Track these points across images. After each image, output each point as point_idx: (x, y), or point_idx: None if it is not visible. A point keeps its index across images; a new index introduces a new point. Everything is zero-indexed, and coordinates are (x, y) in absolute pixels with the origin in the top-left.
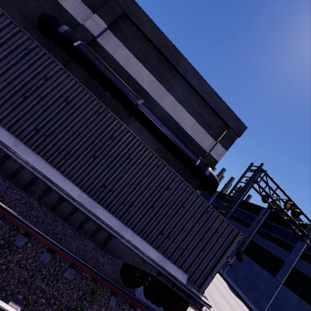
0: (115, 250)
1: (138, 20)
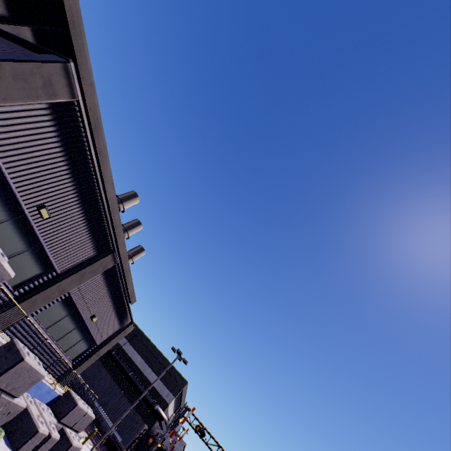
0: (102, 425)
1: (141, 336)
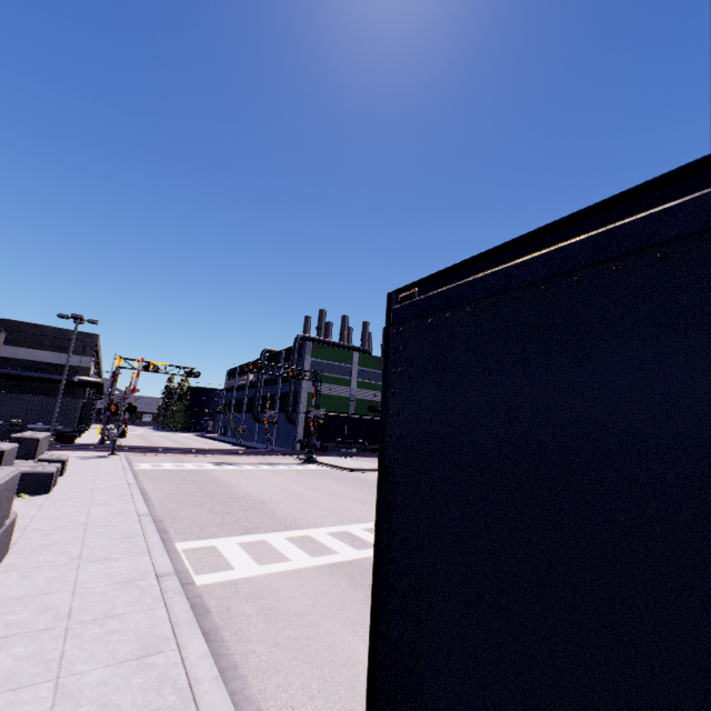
0: None
1: None
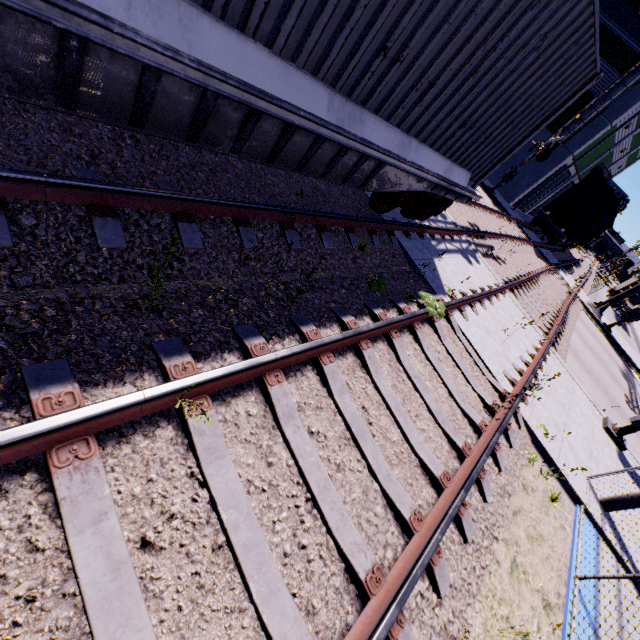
0: (382, 182)
1: None
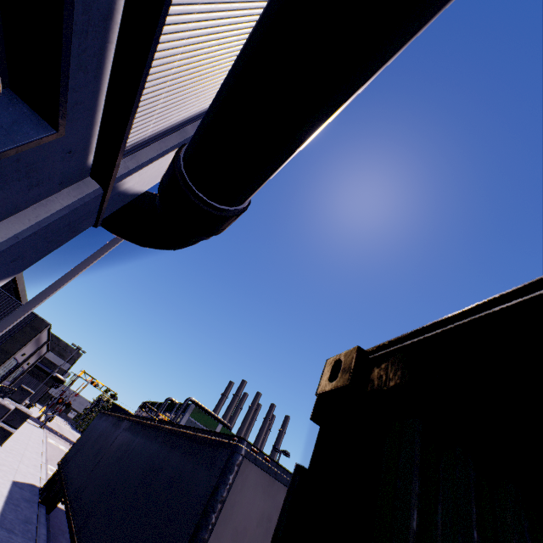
0: None
1: None
